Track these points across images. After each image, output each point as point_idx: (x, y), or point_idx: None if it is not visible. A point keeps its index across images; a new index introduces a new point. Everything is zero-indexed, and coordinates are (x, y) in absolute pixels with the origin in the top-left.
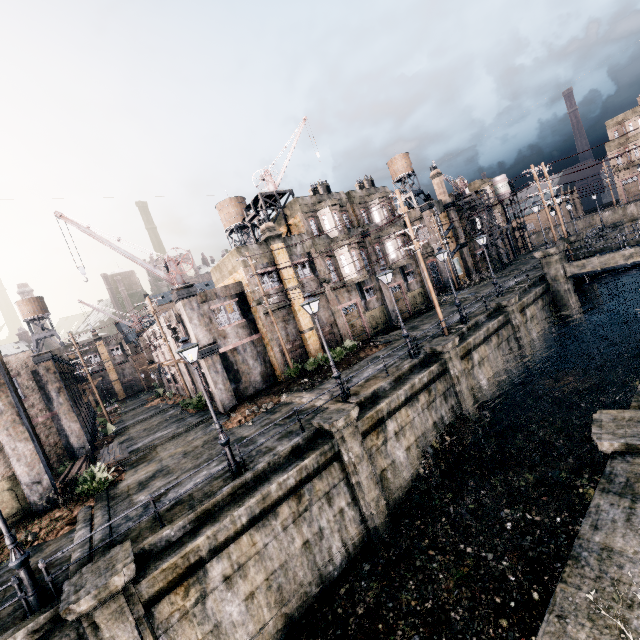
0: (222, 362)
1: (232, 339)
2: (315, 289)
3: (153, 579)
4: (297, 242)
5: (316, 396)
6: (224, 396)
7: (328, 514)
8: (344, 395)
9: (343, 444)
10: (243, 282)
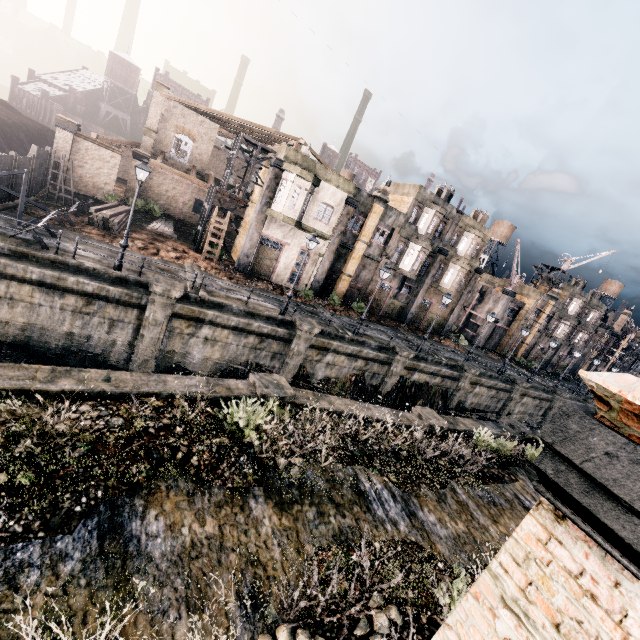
0: (493, 328)
1: (502, 322)
2: (541, 329)
3: (523, 390)
4: (569, 314)
5: (534, 376)
6: (482, 341)
7: (537, 412)
8: (556, 387)
9: (556, 400)
10: (527, 305)
